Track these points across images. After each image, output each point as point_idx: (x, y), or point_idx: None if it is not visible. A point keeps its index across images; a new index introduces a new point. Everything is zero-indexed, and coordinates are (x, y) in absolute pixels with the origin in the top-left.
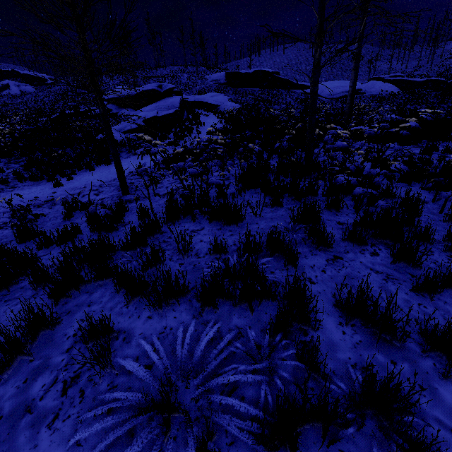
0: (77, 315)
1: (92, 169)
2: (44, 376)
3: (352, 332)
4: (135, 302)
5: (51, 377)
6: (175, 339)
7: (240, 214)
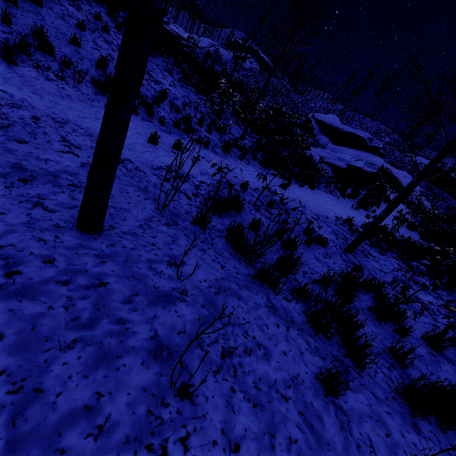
0: None
1: (302, 185)
2: None
3: None
4: None
5: None
6: None
7: None
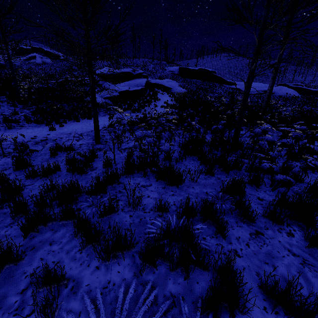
0: (39, 252)
1: (78, 120)
2: None
3: None
4: (88, 249)
5: None
6: (116, 297)
7: (181, 178)
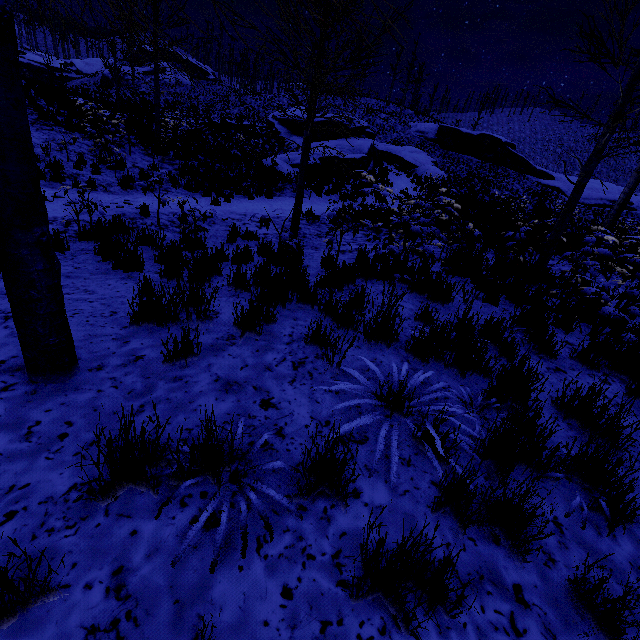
0: (286, 322)
1: (251, 197)
2: (272, 353)
3: (568, 428)
4: (342, 331)
5: (279, 356)
6: (386, 370)
7: (449, 294)
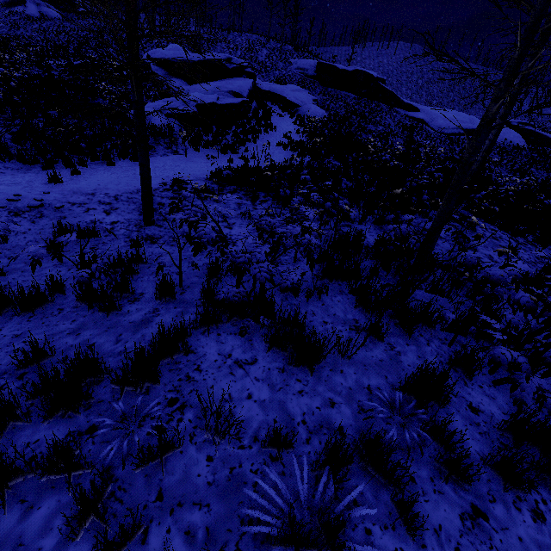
0: None
1: (111, 163)
2: None
3: None
4: None
5: None
6: None
7: (319, 350)
